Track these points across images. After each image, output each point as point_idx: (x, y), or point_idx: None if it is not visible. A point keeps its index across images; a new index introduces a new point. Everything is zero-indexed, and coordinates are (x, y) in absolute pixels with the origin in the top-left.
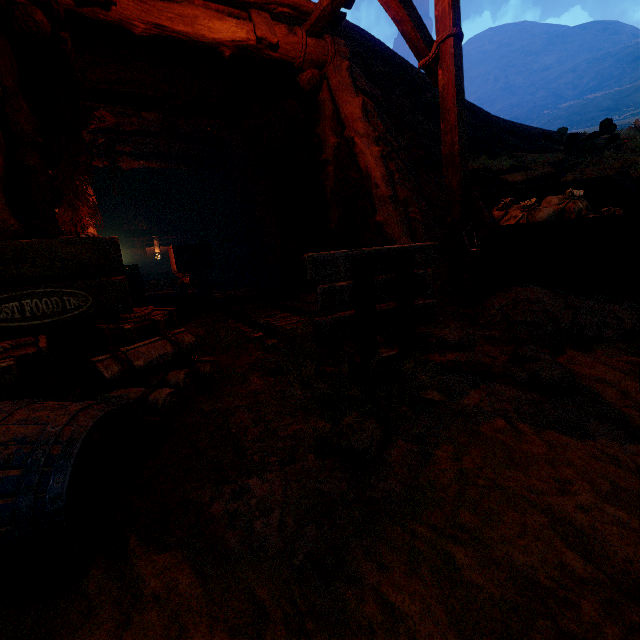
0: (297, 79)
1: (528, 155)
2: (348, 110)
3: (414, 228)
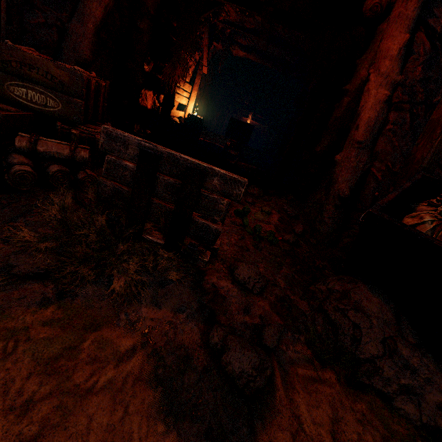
0: (364, 3)
1: None
2: (386, 45)
3: (367, 182)
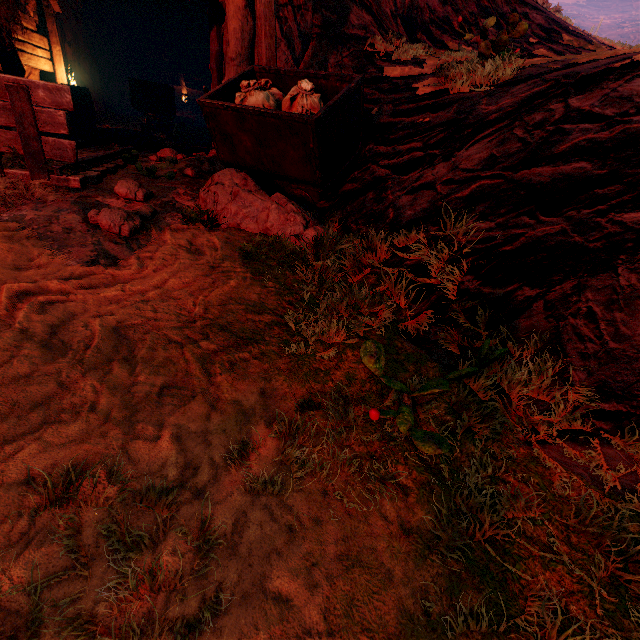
0: None
1: (463, 51)
2: None
3: None
